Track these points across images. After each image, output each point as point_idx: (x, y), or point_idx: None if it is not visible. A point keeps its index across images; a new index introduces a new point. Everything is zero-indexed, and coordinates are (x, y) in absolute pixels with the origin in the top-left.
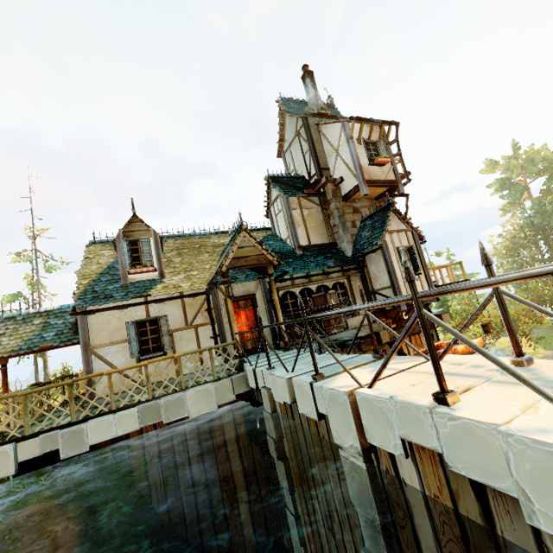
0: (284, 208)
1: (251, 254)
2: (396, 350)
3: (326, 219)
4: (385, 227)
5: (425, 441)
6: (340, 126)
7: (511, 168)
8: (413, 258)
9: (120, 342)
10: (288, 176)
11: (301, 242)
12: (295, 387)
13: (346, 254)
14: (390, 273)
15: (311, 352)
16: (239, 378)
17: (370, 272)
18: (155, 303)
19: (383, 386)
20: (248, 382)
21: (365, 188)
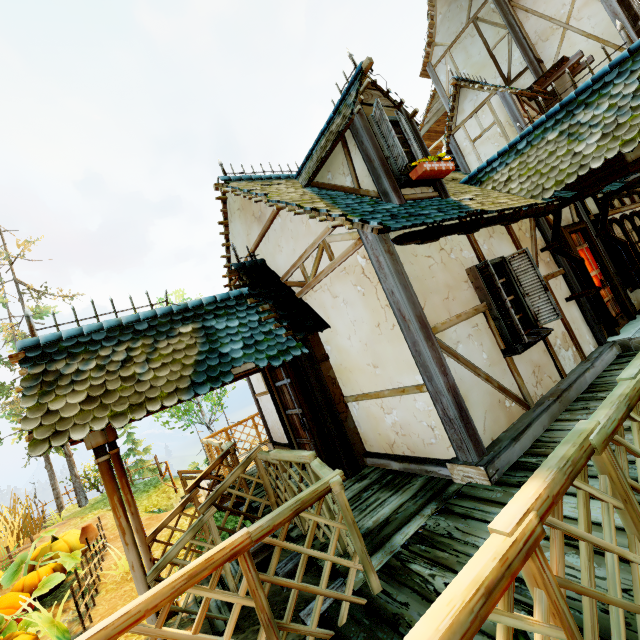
0: (508, 115)
1: None
2: None
3: None
4: None
5: None
6: None
7: None
8: None
9: (469, 315)
10: (476, 81)
11: None
12: None
13: None
14: None
15: None
16: None
17: None
18: (509, 223)
19: None
20: None
21: None
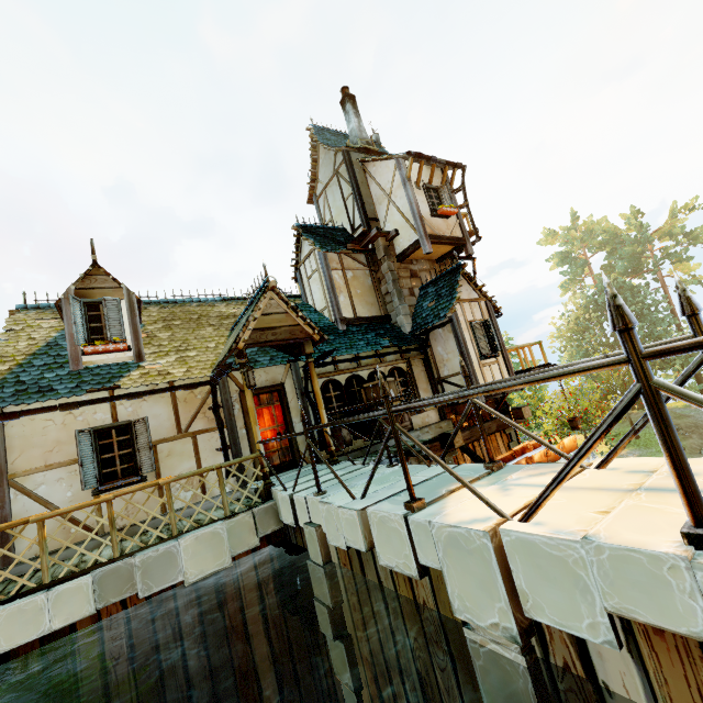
0: (321, 268)
1: (282, 324)
2: (587, 454)
3: (376, 285)
4: (456, 295)
5: (673, 620)
6: (394, 164)
7: (571, 240)
8: (489, 336)
9: (64, 464)
10: (324, 227)
11: (344, 313)
12: (372, 523)
13: (403, 330)
14: (463, 354)
15: (402, 464)
16: (266, 511)
17: (435, 354)
18: (128, 399)
19: (546, 517)
20: (279, 516)
21: (428, 245)
